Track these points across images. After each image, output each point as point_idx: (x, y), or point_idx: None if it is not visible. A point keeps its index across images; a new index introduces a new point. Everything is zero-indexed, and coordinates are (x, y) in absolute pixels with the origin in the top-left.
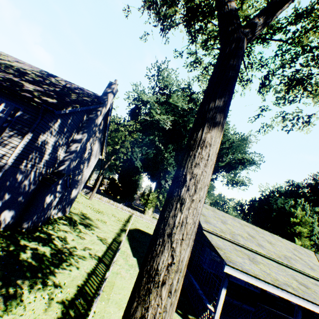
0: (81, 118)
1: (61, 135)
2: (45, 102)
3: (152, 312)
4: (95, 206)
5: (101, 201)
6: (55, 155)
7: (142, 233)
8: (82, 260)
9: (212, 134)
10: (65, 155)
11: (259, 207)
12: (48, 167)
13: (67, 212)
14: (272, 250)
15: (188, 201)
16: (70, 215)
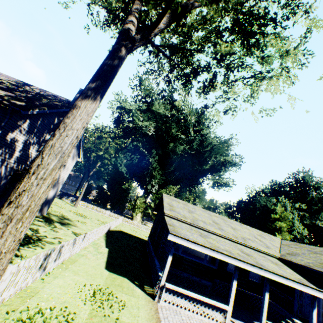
0: (52, 120)
1: (31, 135)
2: (13, 104)
3: (24, 184)
4: (79, 211)
5: (87, 208)
6: (26, 152)
7: (124, 233)
8: (50, 244)
9: (83, 102)
10: (37, 153)
11: (246, 207)
12: (20, 164)
13: (45, 212)
14: (232, 233)
15: (58, 135)
16: (48, 215)
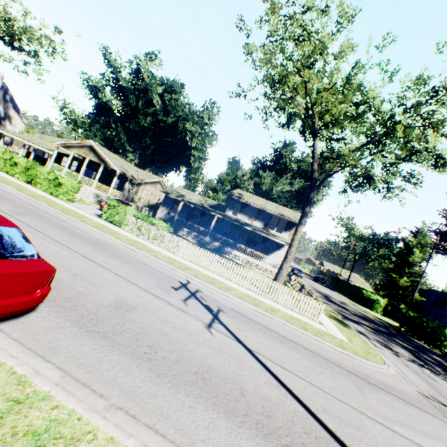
0: None
1: None
2: None
3: None
4: None
5: None
6: None
7: None
8: None
9: None
10: None
11: None
12: None
13: None
14: None
15: None
16: None
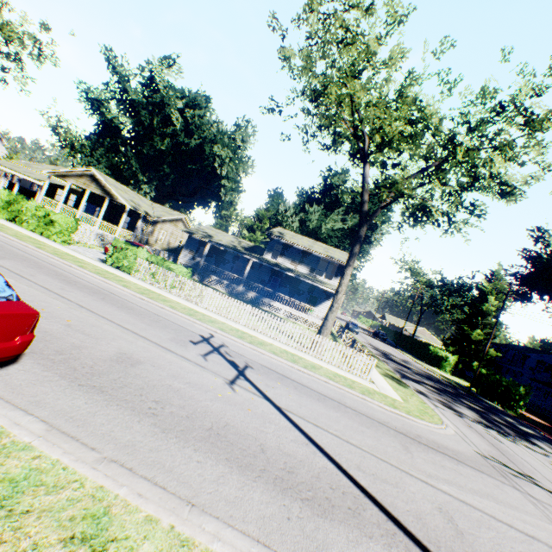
0: None
1: None
2: None
3: None
4: None
5: None
6: None
7: None
8: None
9: None
10: None
11: None
12: None
13: None
14: None
15: None
16: None
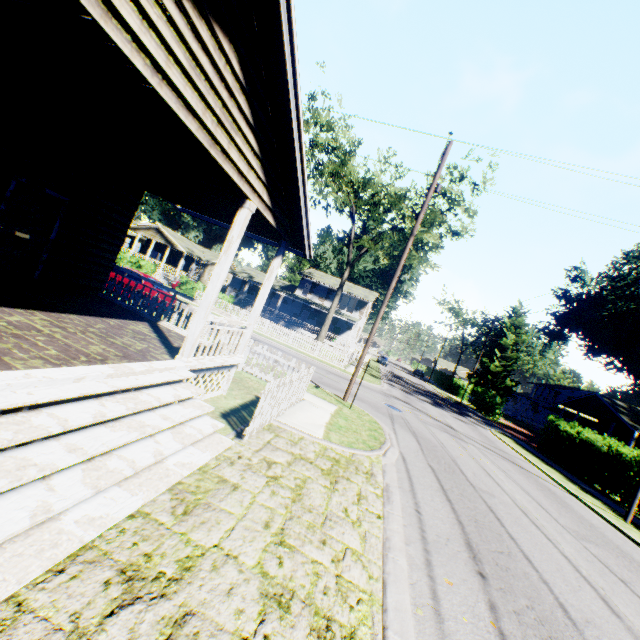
0: None
1: None
2: None
3: None
4: None
5: None
6: None
7: None
8: None
9: None
10: None
11: None
12: None
13: None
14: None
15: None
16: None
